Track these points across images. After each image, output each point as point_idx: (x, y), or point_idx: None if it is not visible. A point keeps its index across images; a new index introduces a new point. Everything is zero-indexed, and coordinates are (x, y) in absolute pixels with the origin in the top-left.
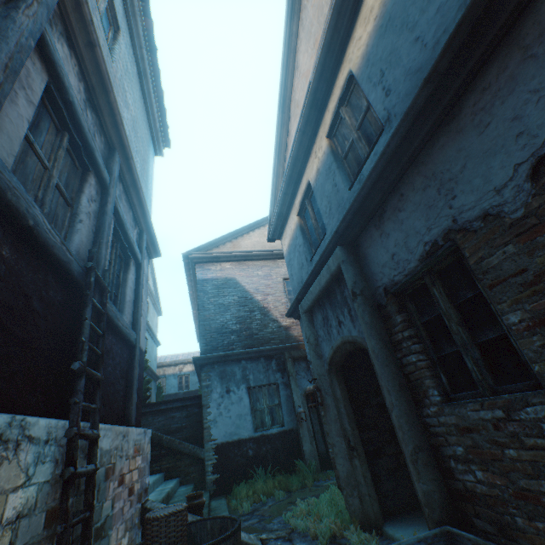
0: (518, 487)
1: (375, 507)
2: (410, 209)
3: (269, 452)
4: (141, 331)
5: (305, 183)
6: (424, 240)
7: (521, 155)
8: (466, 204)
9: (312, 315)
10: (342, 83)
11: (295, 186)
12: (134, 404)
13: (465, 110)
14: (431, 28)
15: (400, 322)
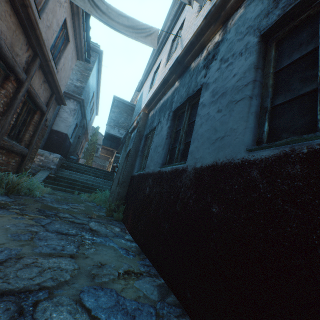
0: None
1: None
2: None
3: None
4: (62, 127)
5: None
6: None
7: None
8: None
9: None
10: None
11: None
12: (42, 144)
13: None
14: None
15: None
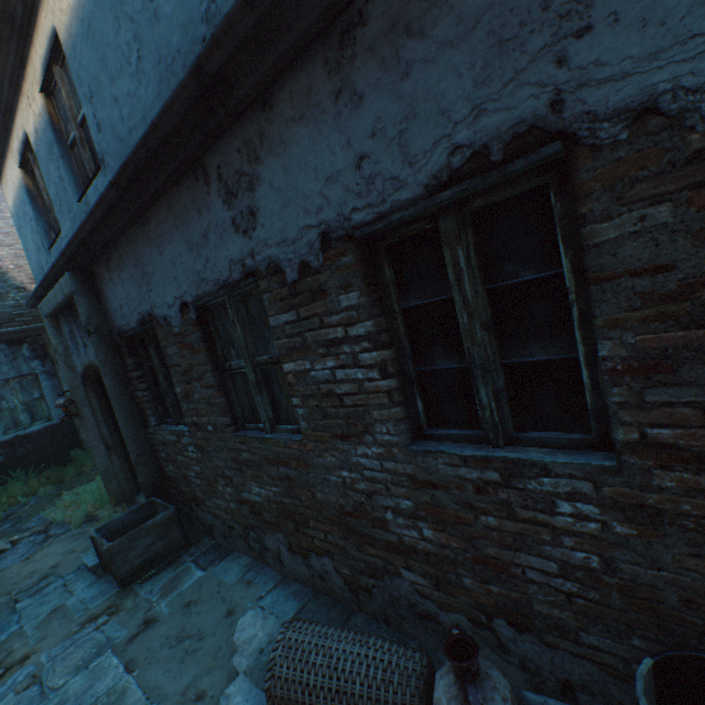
0: (183, 473)
1: (132, 486)
2: (129, 275)
3: (32, 452)
4: None
5: (22, 130)
6: (139, 310)
7: (177, 293)
8: (157, 302)
9: (60, 322)
10: (49, 35)
11: (7, 119)
12: None
13: (152, 225)
14: (126, 107)
15: (131, 364)
